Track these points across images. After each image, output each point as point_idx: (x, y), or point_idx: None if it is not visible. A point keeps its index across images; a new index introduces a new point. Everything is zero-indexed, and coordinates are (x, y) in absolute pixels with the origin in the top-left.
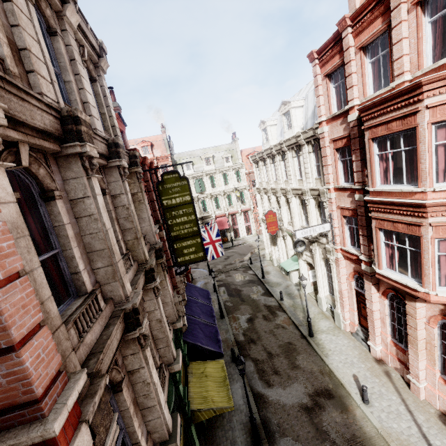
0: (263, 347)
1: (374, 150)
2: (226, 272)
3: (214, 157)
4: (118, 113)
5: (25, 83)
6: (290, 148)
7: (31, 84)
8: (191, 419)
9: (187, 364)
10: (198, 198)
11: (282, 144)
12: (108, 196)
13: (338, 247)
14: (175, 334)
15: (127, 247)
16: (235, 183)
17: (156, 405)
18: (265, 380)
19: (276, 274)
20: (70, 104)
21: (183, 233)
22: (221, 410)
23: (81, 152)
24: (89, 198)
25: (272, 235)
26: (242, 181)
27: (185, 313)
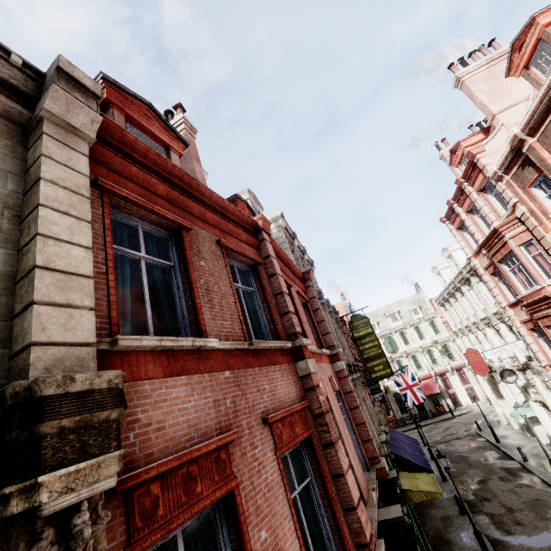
0: (500, 503)
1: (505, 268)
2: (446, 442)
3: (399, 312)
4: None
5: None
6: (462, 283)
7: None
8: (404, 497)
9: (397, 470)
10: (391, 359)
11: (453, 282)
12: None
13: (544, 364)
14: None
15: None
16: (433, 335)
17: (368, 422)
18: (503, 529)
19: (516, 437)
20: None
21: (371, 355)
22: (431, 494)
23: (322, 302)
24: (326, 318)
25: (492, 385)
26: (442, 332)
27: (385, 422)
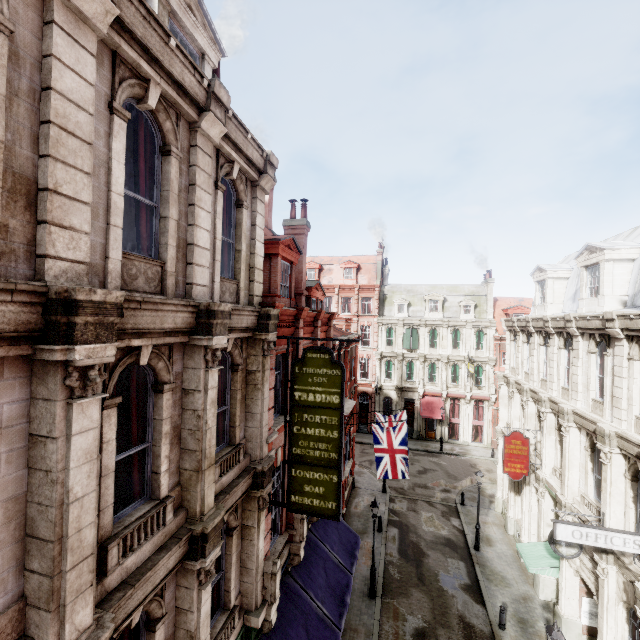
0: None
1: None
2: (412, 501)
3: (445, 301)
4: (292, 238)
5: (21, 240)
6: (586, 332)
7: (37, 240)
8: None
9: None
10: (403, 357)
11: (569, 321)
12: (168, 394)
13: None
14: (245, 632)
15: (181, 480)
16: (472, 349)
17: None
18: None
19: (505, 555)
20: (157, 248)
21: (312, 455)
22: None
23: (66, 358)
24: (54, 440)
25: None
26: (485, 349)
27: (275, 599)
